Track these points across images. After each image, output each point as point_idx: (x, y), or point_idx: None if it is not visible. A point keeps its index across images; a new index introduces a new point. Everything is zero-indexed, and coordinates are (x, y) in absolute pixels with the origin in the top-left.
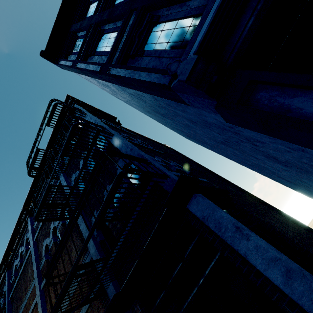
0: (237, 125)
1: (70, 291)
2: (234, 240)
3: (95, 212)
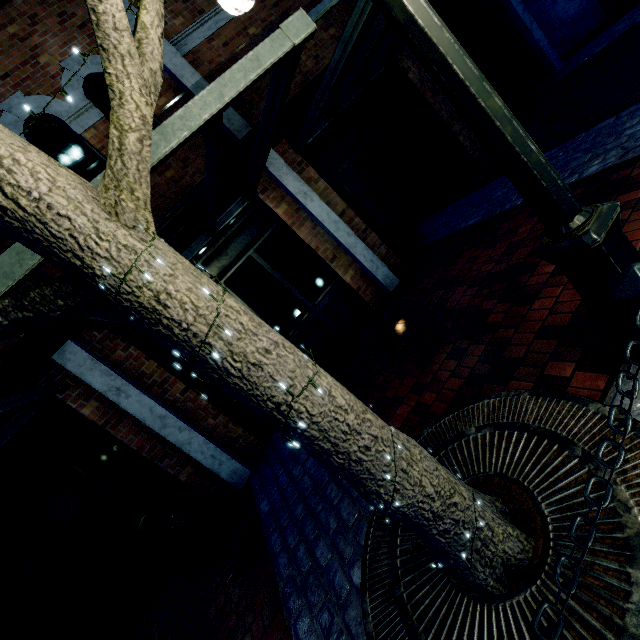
0: None
1: None
2: None
3: None
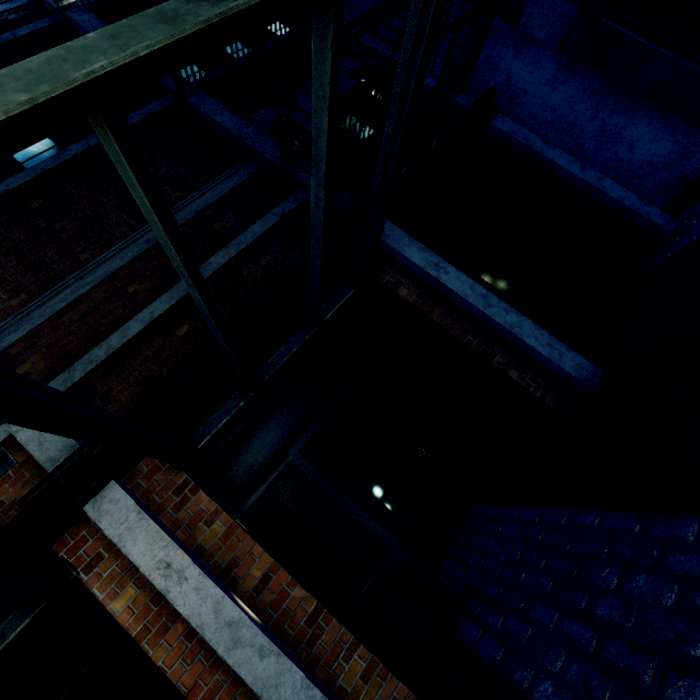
0: (565, 56)
1: (147, 234)
2: (543, 149)
3: (265, 109)
